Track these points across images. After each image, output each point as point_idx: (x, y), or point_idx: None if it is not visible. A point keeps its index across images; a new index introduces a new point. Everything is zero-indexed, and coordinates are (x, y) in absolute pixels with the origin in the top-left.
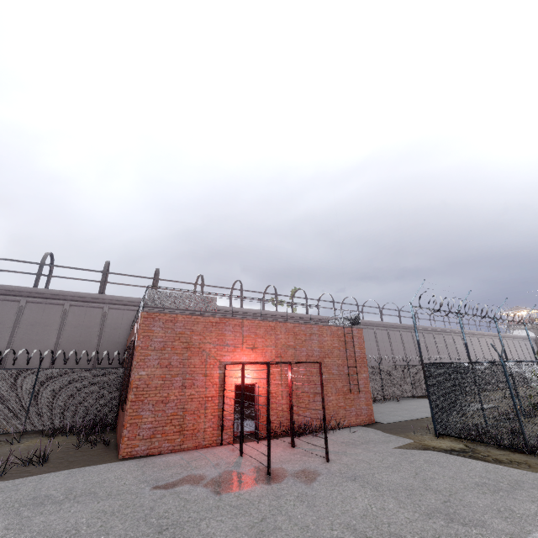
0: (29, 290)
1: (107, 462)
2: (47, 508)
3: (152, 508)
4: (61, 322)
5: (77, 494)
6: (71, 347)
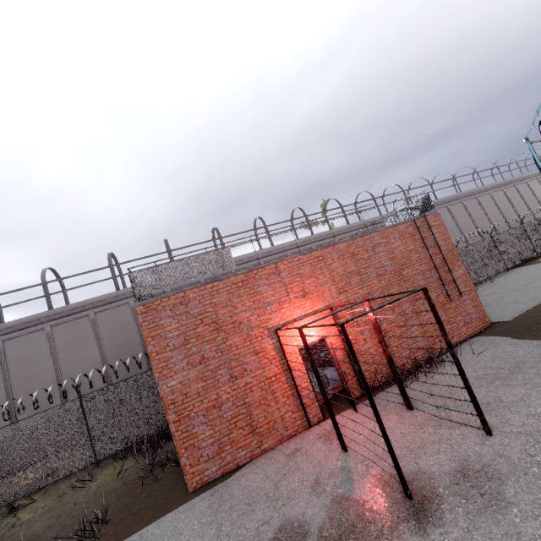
0: (46, 314)
1: (175, 506)
2: None
3: None
4: (95, 333)
5: None
6: (117, 353)
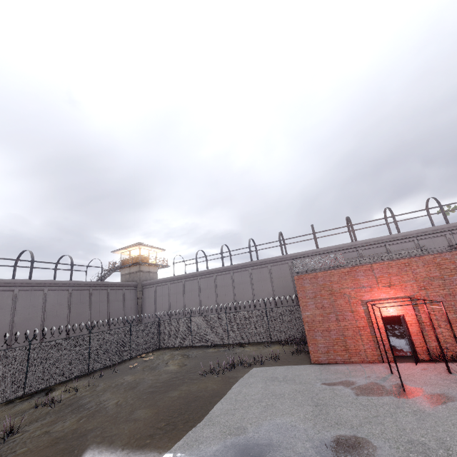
0: (250, 263)
1: (305, 364)
2: (275, 383)
3: (317, 394)
4: (270, 277)
5: (287, 379)
6: (280, 291)
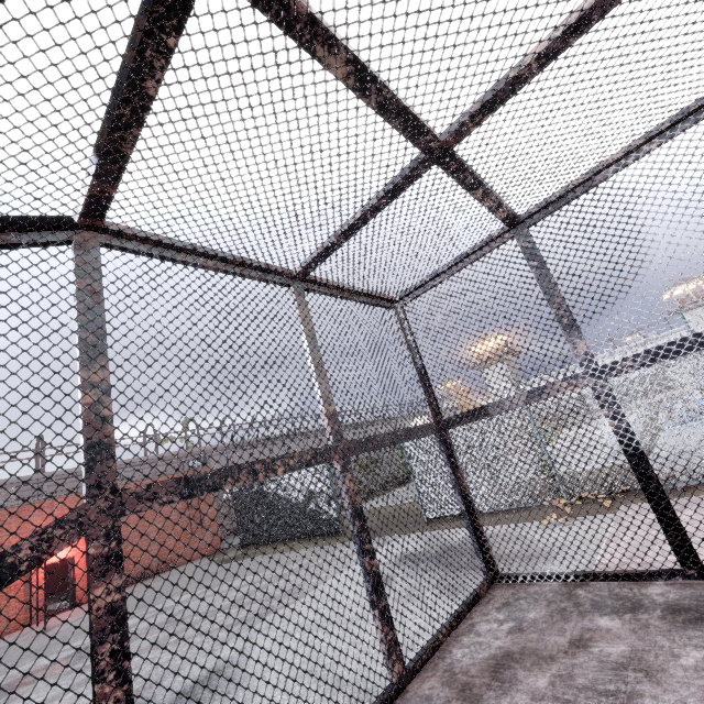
0: None
1: None
2: None
3: None
4: None
5: None
6: None
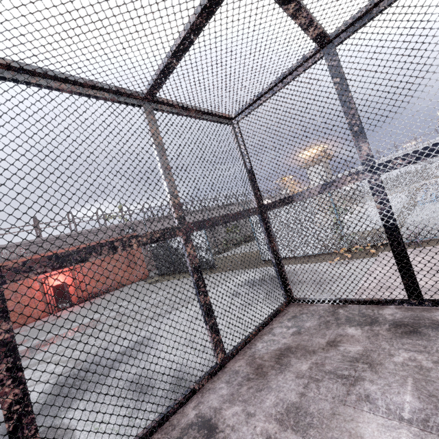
0: None
1: None
2: None
3: None
4: None
5: None
6: None
